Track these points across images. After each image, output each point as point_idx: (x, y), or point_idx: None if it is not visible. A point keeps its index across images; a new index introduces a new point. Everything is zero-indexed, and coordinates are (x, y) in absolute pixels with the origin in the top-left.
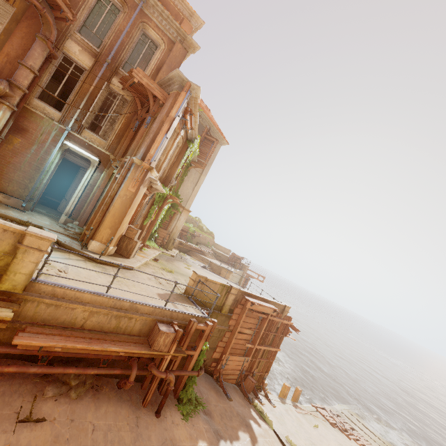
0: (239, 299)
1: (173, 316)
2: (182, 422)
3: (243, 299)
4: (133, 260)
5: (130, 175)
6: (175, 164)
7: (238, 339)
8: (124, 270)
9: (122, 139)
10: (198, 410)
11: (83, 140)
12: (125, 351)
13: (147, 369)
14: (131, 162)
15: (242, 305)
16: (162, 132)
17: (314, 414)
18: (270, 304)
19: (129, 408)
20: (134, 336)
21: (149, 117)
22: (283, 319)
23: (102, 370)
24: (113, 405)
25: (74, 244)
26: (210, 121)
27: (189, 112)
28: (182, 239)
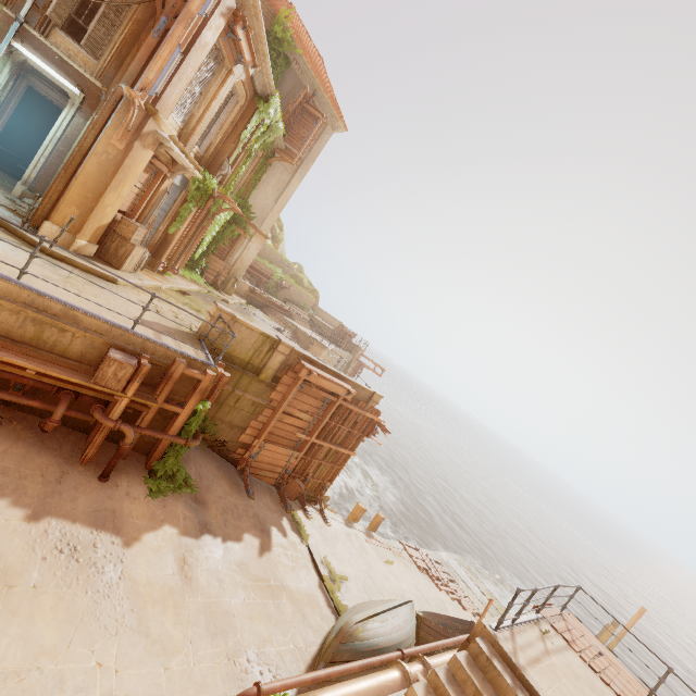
0: (293, 364)
1: (148, 348)
2: (146, 498)
3: (298, 364)
4: (128, 275)
5: (115, 118)
6: (232, 136)
7: (286, 424)
8: (97, 278)
9: (125, 62)
10: (183, 492)
11: (51, 48)
12: (39, 371)
13: (92, 414)
14: (119, 94)
15: (295, 374)
16: (172, 39)
17: (396, 552)
18: (344, 383)
19: (54, 458)
20: (69, 360)
21: (164, 17)
22: (366, 411)
23: (5, 394)
24: (24, 448)
25: (15, 221)
26: (315, 78)
27: (241, 23)
28: (260, 287)
